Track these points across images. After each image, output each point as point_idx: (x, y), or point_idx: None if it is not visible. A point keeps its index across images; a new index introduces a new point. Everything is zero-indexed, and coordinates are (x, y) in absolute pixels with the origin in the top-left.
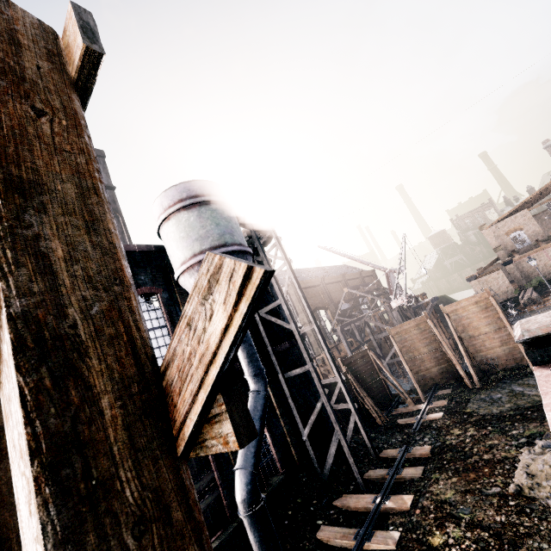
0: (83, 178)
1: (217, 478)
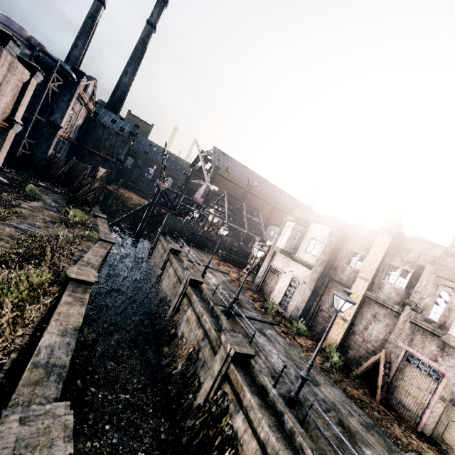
0: None
1: None
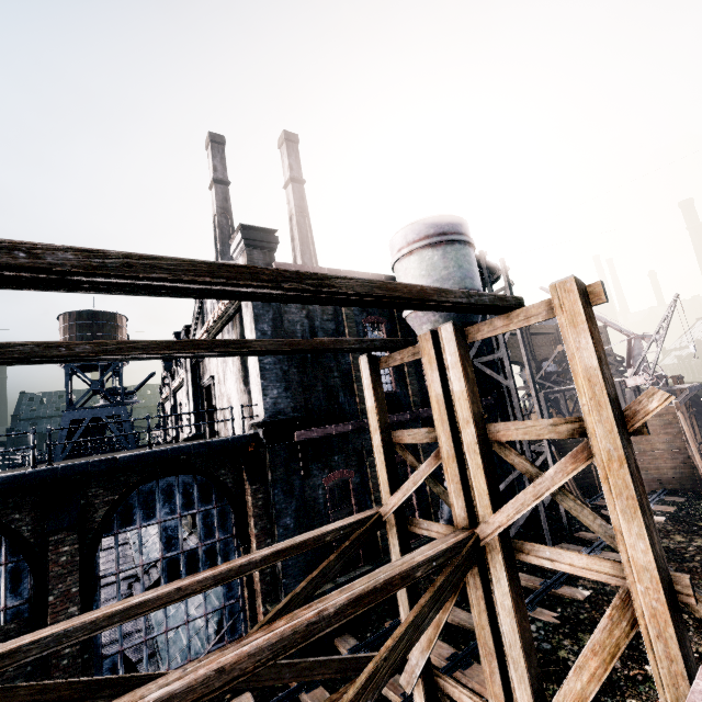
0: (603, 351)
1: (414, 499)
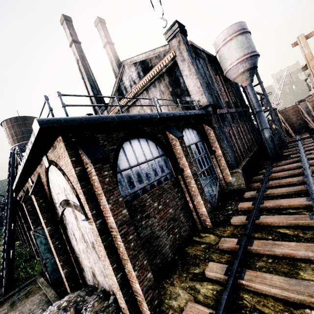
0: None
1: (244, 140)
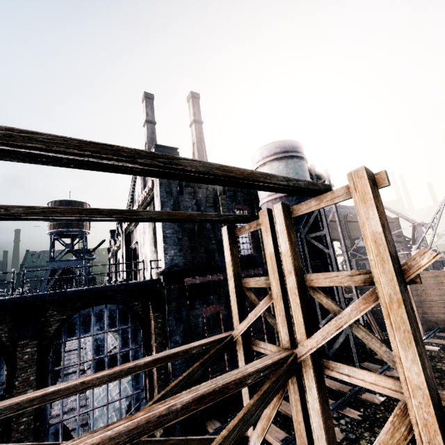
0: (386, 221)
1: (264, 327)
